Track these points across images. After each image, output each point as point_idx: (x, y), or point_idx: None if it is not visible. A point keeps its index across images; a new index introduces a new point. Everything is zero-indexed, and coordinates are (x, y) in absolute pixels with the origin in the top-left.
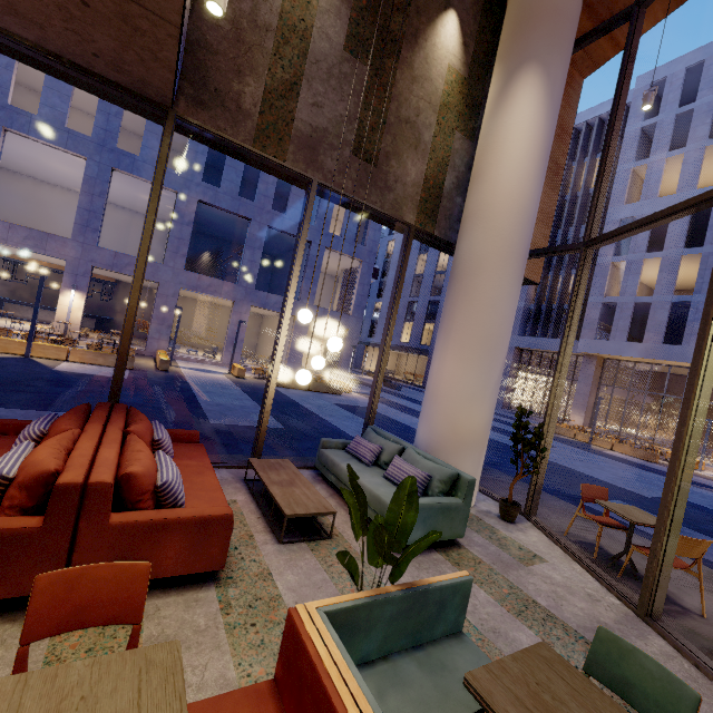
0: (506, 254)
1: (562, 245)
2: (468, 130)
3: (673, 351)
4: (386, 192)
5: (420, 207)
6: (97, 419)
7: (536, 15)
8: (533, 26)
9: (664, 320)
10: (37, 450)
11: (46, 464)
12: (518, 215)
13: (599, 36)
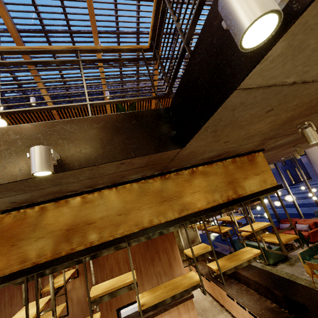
0: None
1: None
2: None
3: None
4: None
5: None
6: (291, 220)
7: None
8: None
9: None
10: (304, 222)
11: (311, 221)
12: None
13: None
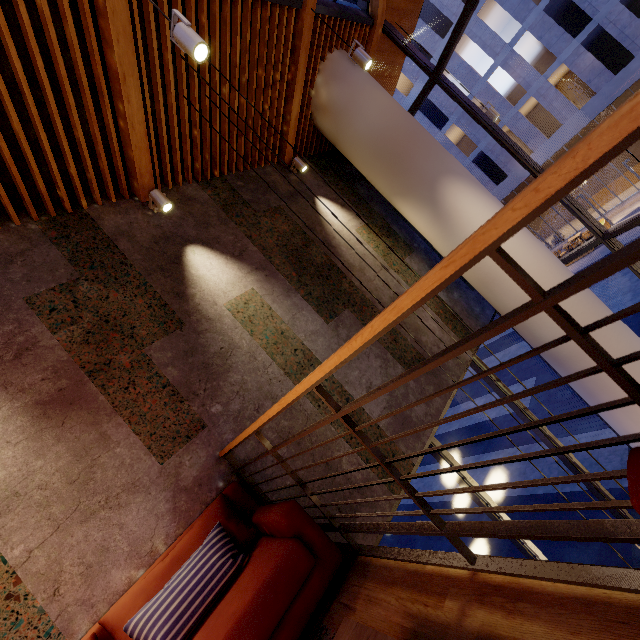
0: (593, 310)
1: (577, 251)
2: (405, 249)
3: (508, 183)
4: (445, 364)
5: (459, 337)
6: None
7: (402, 150)
8: (409, 158)
9: (481, 174)
10: None
11: None
12: (563, 276)
13: (415, 112)
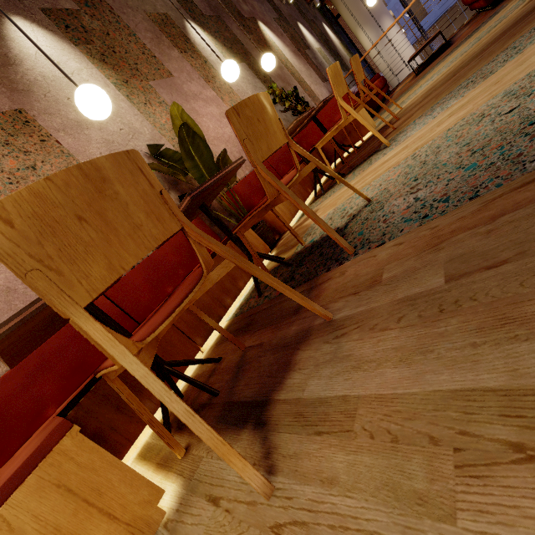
0: None
1: None
2: None
3: None
4: None
5: None
6: None
7: None
8: None
9: None
10: None
11: None
12: None
13: None
